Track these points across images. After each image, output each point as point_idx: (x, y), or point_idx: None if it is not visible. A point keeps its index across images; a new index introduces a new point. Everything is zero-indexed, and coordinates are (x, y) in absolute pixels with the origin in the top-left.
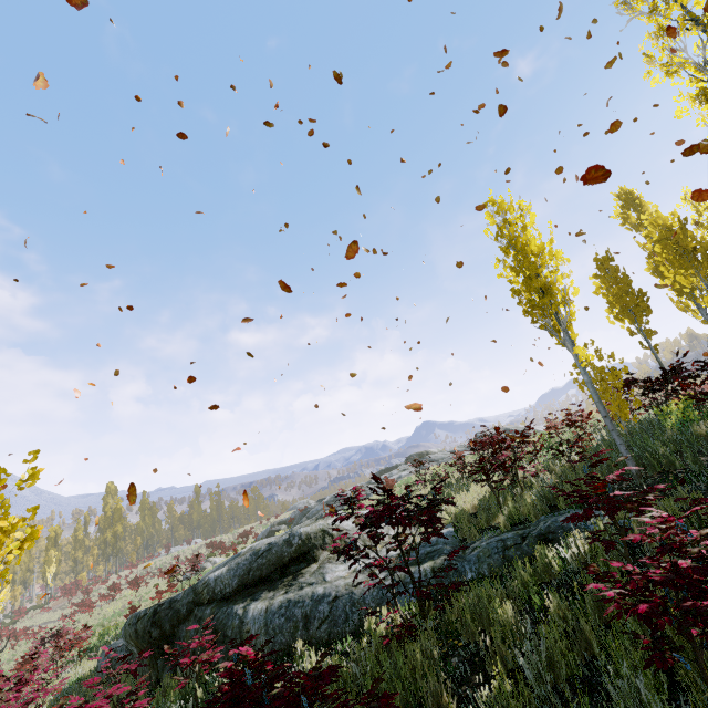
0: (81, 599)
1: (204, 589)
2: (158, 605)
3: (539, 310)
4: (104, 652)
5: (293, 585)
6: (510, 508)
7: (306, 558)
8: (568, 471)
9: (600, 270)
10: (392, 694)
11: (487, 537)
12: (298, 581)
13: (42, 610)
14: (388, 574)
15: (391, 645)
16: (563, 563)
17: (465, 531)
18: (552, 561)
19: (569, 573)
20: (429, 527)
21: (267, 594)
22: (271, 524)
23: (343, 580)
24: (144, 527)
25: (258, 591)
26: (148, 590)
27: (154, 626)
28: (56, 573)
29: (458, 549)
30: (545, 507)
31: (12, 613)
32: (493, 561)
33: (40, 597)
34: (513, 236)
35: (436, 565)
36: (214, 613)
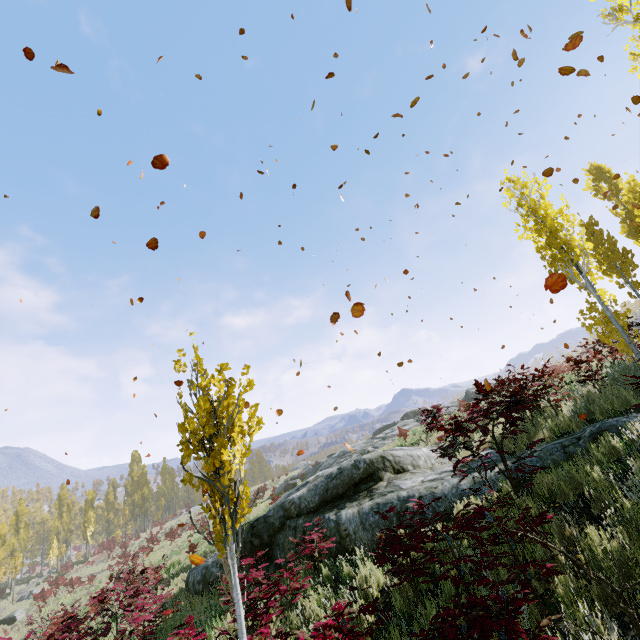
0: (118, 553)
1: (291, 506)
2: (254, 521)
3: (562, 262)
4: (192, 571)
5: (374, 495)
6: (551, 424)
7: (373, 478)
8: (592, 395)
9: (586, 234)
10: (546, 511)
11: (536, 447)
12: (376, 492)
13: (86, 563)
14: (461, 477)
15: (497, 511)
16: (626, 446)
17: (509, 448)
18: (617, 444)
19: (633, 452)
20: (513, 424)
21: (351, 504)
22: (285, 480)
23: (419, 486)
24: (165, 489)
25: (339, 504)
26: (184, 540)
27: (254, 537)
28: (93, 532)
29: (538, 440)
30: (584, 420)
31: (60, 567)
32: (556, 457)
33: (79, 555)
34: (533, 204)
35: (502, 467)
36: (307, 522)
